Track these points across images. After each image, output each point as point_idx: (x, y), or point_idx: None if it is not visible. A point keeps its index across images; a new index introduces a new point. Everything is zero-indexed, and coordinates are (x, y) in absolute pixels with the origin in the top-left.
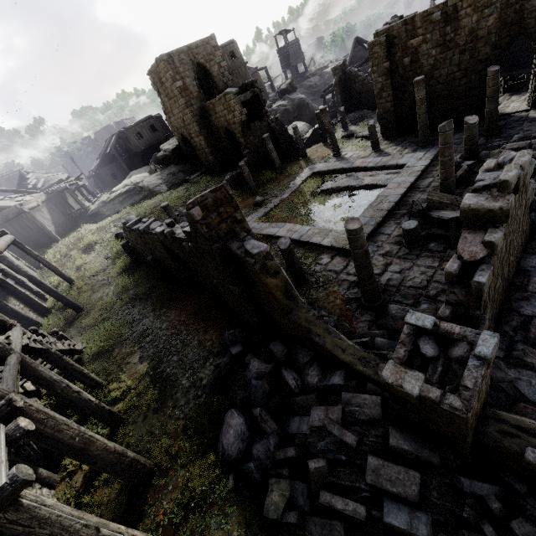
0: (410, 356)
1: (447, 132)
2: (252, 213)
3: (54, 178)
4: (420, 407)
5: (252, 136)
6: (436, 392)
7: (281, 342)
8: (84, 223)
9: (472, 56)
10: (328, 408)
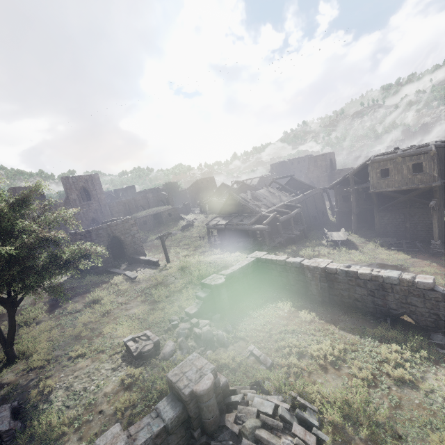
0: None
1: None
2: None
3: None
4: None
5: None
6: None
7: None
8: None
9: None
10: None
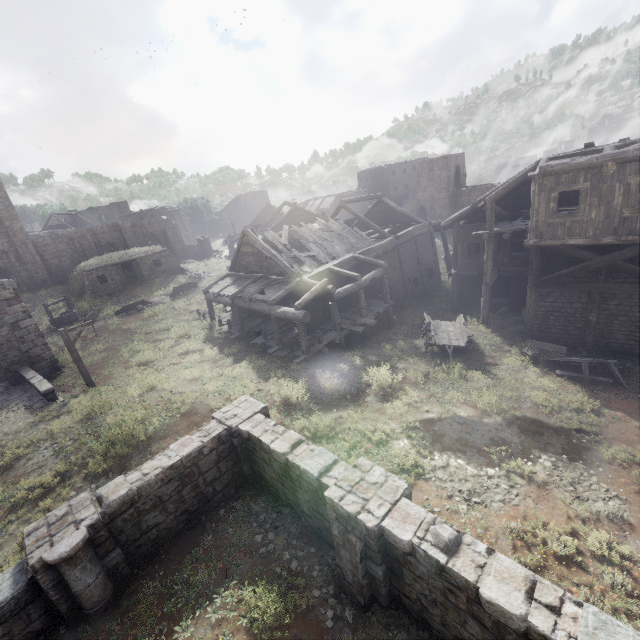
0: None
1: None
2: None
3: None
4: None
5: None
6: None
7: None
8: None
9: None
10: None
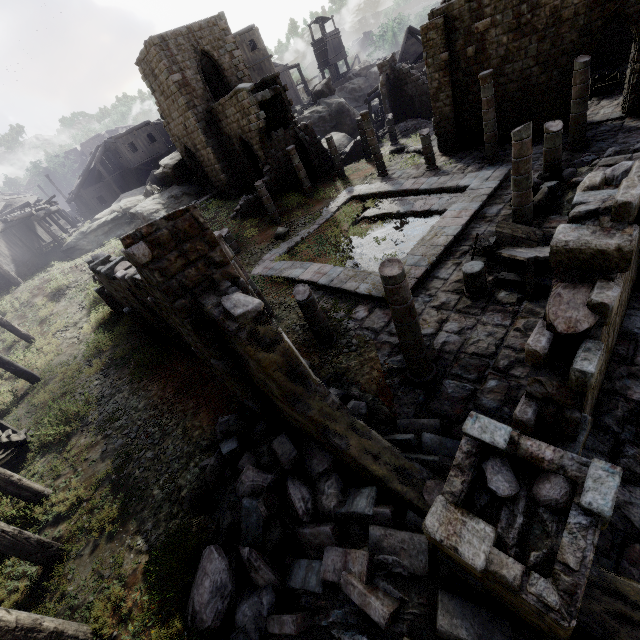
0: (472, 488)
1: (524, 140)
2: (272, 249)
3: (19, 202)
4: (486, 579)
5: (274, 148)
6: (515, 568)
7: (291, 437)
8: (57, 260)
9: (554, 45)
10: (349, 552)
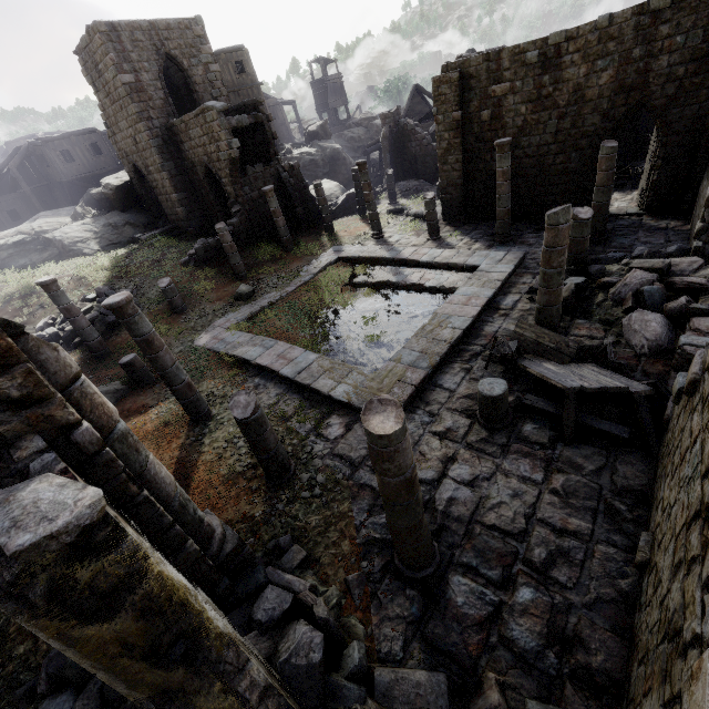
0: None
1: (561, 226)
2: (229, 312)
3: None
4: None
5: (249, 185)
6: None
7: None
8: None
9: (575, 125)
10: None
